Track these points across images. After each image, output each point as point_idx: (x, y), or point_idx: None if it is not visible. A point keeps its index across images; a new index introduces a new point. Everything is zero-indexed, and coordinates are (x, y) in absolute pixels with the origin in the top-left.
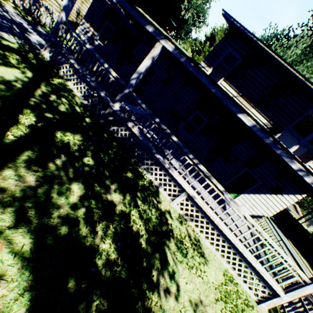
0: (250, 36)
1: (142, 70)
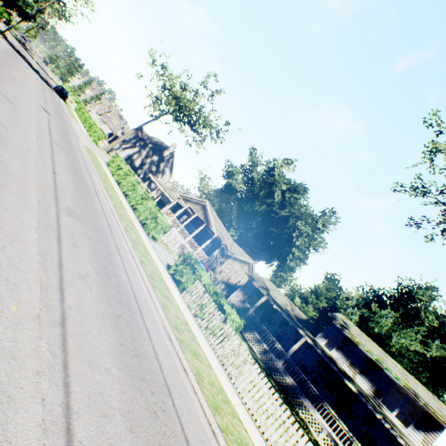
0: (346, 330)
1: (295, 347)
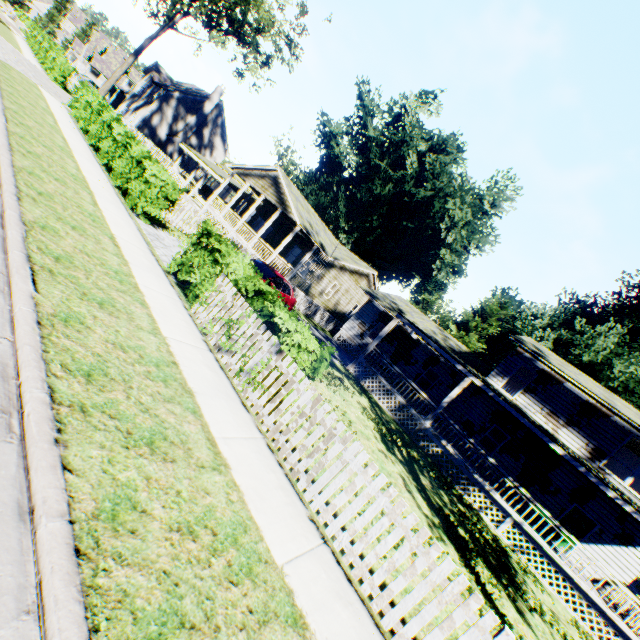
0: (542, 360)
1: (453, 396)
